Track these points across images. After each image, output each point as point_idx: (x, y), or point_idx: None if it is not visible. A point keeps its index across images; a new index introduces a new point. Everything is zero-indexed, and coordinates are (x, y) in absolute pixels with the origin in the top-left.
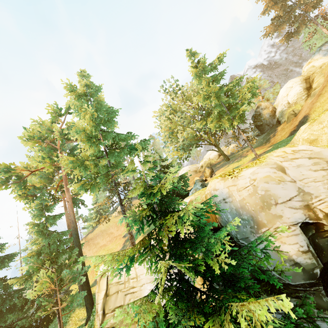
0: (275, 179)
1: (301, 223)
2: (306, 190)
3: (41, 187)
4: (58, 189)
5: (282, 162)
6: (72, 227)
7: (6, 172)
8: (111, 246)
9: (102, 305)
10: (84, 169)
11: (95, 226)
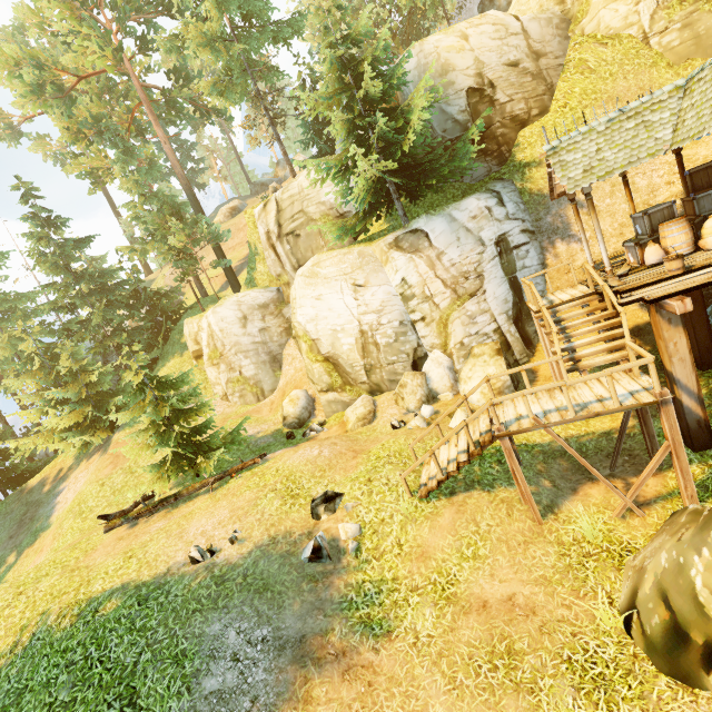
0: (456, 46)
1: (467, 87)
2: (480, 58)
3: (104, 114)
4: (130, 128)
5: (467, 28)
6: (183, 185)
7: (39, 69)
8: (230, 256)
9: (276, 221)
10: (218, 53)
11: None
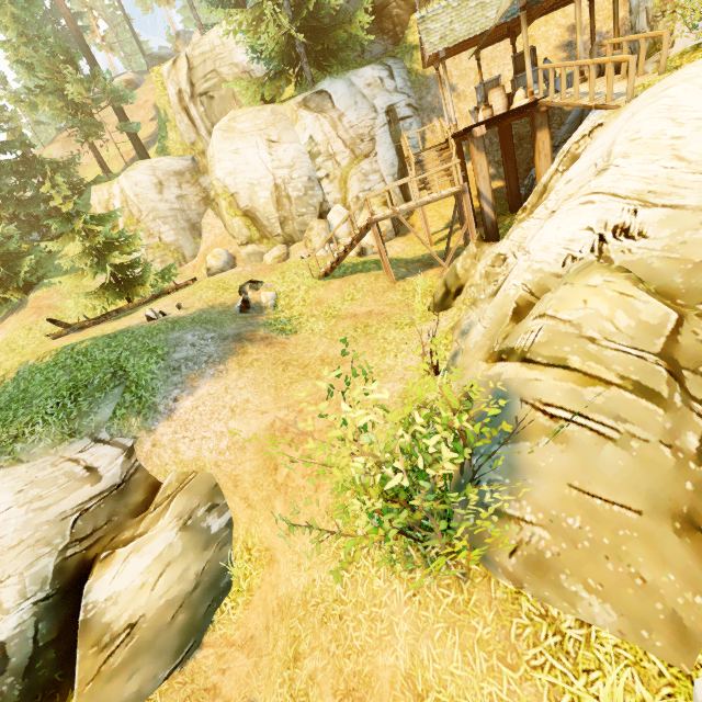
0: None
1: None
2: None
3: None
4: None
5: None
6: (73, 30)
7: None
8: None
9: (188, 80)
10: None
11: (62, 127)
